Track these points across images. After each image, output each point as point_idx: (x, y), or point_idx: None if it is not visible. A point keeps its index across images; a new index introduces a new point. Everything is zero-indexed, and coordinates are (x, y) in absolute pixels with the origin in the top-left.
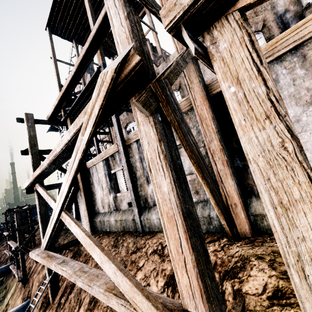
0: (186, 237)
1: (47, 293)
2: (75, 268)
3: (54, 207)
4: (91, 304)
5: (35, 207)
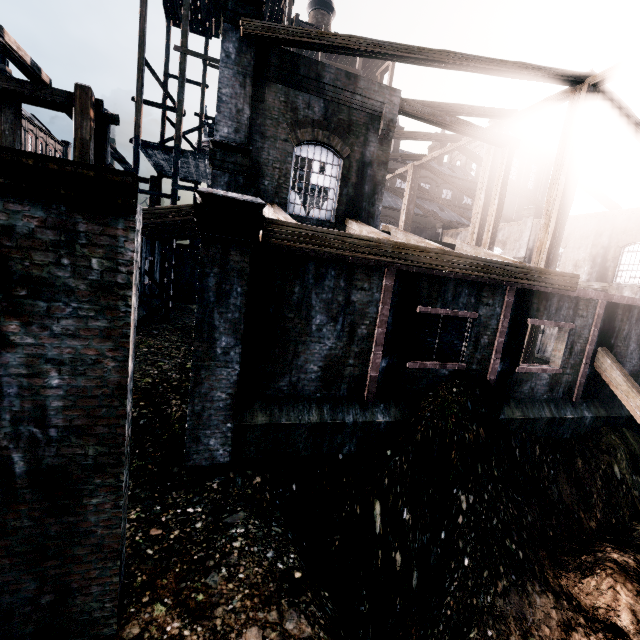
0: None
1: None
2: None
3: None
4: None
5: None
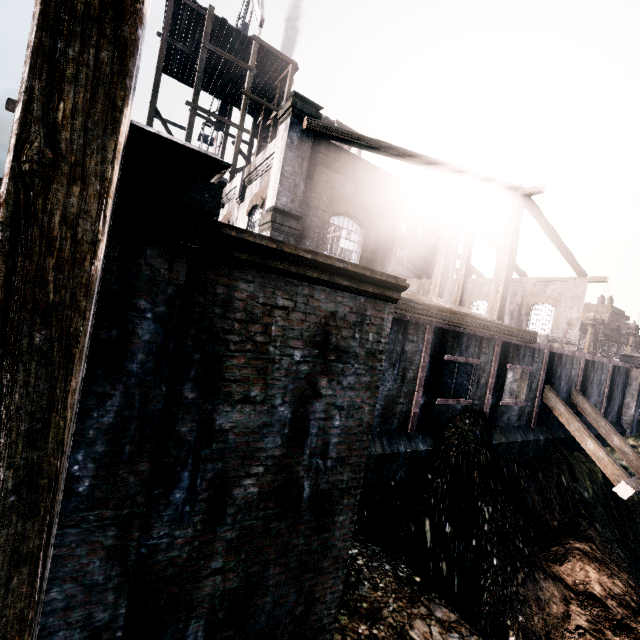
0: None
1: None
2: None
3: None
4: None
5: None
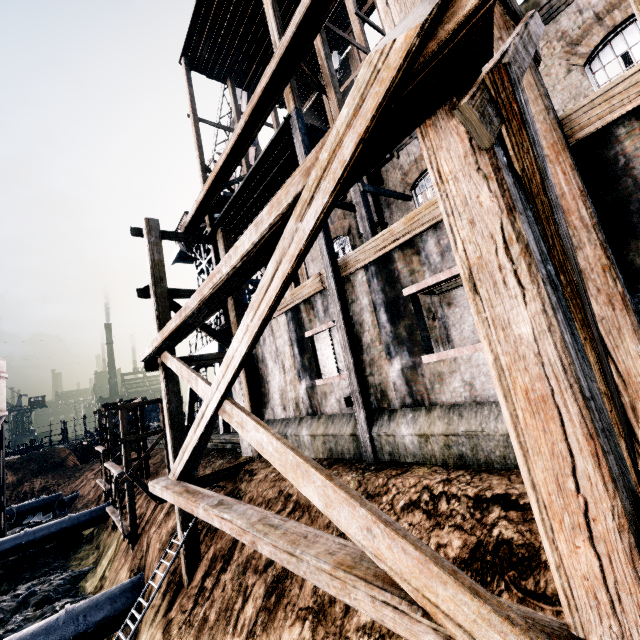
0: (594, 449)
1: (176, 565)
2: (250, 518)
3: (204, 393)
4: (270, 599)
5: (153, 402)
